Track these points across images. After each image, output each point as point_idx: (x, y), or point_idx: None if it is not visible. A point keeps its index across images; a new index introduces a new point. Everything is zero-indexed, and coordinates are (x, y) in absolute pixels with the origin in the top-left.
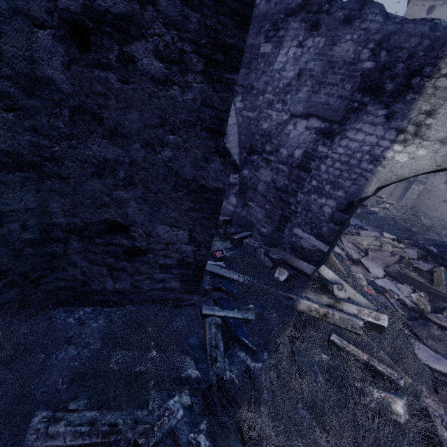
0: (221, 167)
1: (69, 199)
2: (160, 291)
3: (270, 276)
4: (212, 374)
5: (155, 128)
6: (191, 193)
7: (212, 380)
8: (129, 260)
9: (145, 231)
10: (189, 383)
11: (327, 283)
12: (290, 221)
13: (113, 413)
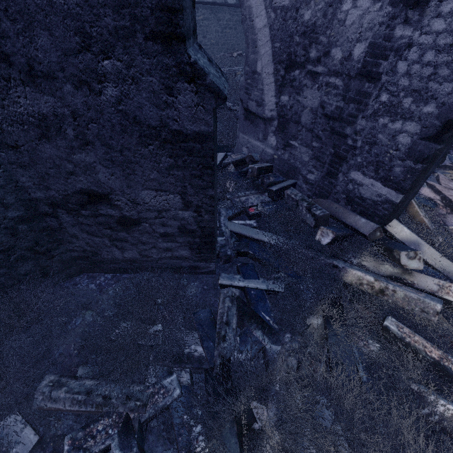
0: (194, 98)
1: (33, 171)
2: (171, 259)
3: (312, 236)
4: (217, 354)
5: (79, 53)
6: (166, 145)
7: (215, 362)
8: (125, 230)
9: (129, 199)
10: (190, 362)
11: (392, 248)
12: (346, 161)
13: (110, 384)
